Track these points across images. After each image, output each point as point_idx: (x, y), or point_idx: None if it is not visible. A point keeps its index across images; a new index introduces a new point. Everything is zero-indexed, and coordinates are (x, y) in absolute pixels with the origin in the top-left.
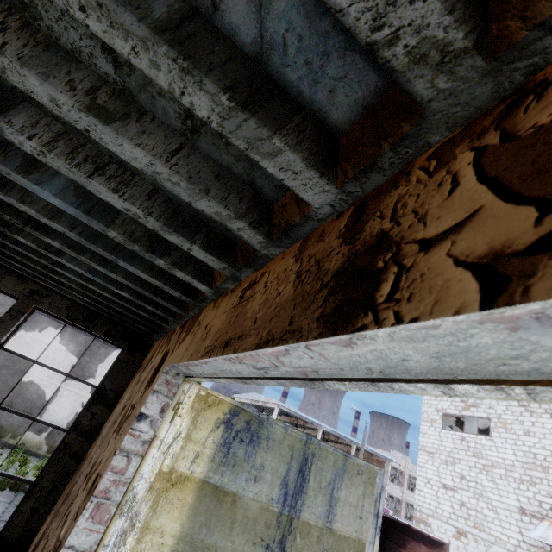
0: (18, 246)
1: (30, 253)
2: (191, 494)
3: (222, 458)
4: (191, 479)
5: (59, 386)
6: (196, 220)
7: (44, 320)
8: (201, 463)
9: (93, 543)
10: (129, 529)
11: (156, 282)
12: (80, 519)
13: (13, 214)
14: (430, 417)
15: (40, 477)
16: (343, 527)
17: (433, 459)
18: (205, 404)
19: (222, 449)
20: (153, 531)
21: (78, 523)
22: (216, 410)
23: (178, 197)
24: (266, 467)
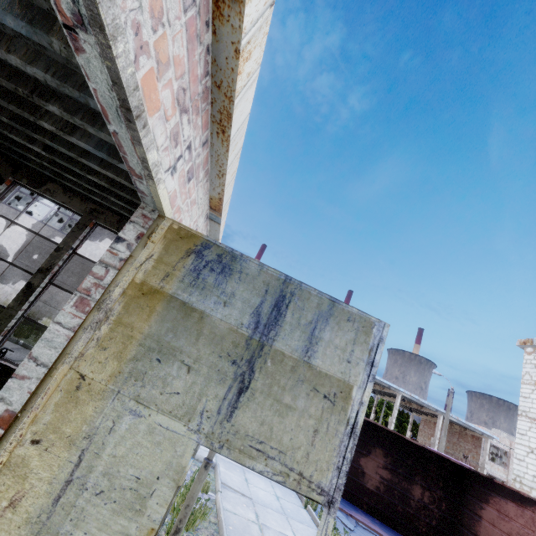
0: (53, 142)
1: (62, 147)
2: (160, 304)
3: (192, 281)
4: (160, 293)
5: None
6: None
7: None
8: (170, 282)
9: (76, 325)
10: (104, 319)
11: None
12: (66, 305)
13: (22, 86)
14: (534, 379)
15: None
16: (325, 365)
17: None
18: (177, 236)
19: (191, 274)
20: (124, 326)
21: (64, 307)
22: (188, 241)
23: None
24: (237, 296)
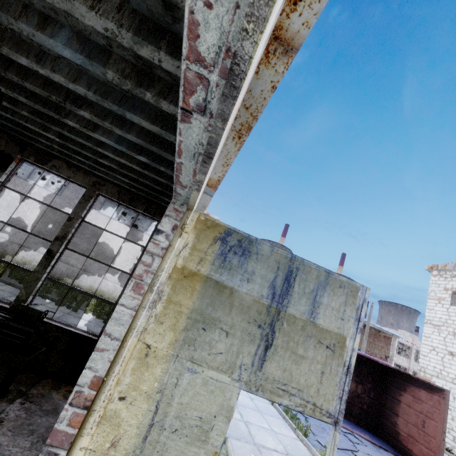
0: (72, 134)
1: (80, 138)
2: (199, 284)
3: (221, 263)
4: (197, 275)
5: (131, 267)
6: (159, 28)
7: (116, 223)
8: (204, 265)
9: (136, 305)
10: (158, 299)
11: (155, 128)
12: (126, 290)
13: (56, 94)
14: (438, 295)
15: (118, 300)
16: (325, 323)
17: (439, 331)
18: (205, 226)
19: (219, 258)
20: (174, 303)
21: (125, 292)
22: (214, 230)
23: (140, 4)
24: (257, 273)
